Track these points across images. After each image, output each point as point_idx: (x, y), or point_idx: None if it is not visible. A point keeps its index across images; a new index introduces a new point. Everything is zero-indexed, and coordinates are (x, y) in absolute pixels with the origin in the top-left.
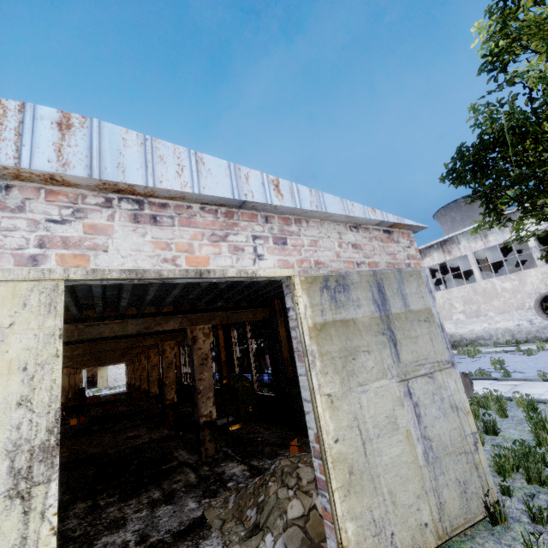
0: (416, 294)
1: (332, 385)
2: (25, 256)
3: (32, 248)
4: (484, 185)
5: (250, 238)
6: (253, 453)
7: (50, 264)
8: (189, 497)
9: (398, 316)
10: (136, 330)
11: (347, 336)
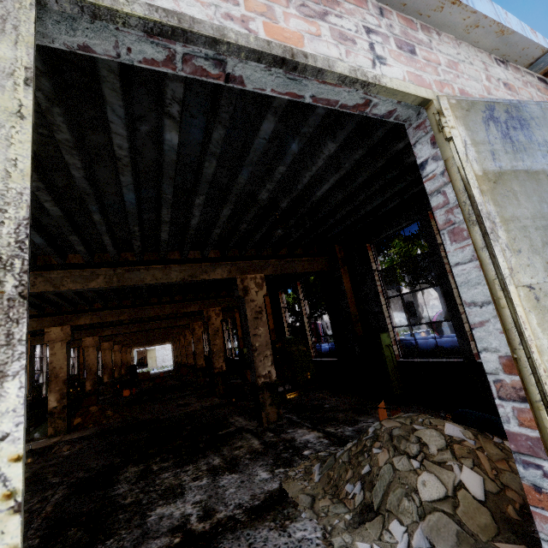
0: None
1: (532, 272)
2: None
3: None
4: None
5: (361, 29)
6: (324, 419)
7: None
8: (257, 465)
9: None
10: (180, 278)
11: (539, 195)
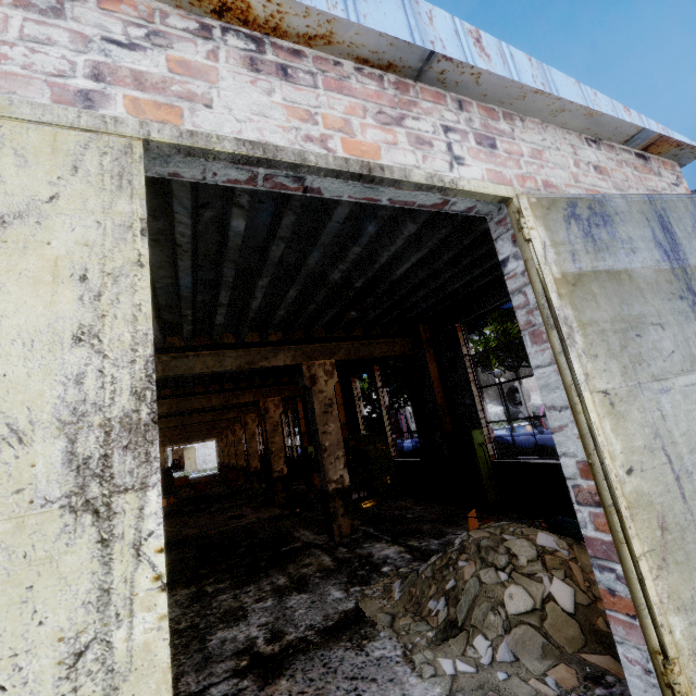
0: None
1: (608, 377)
2: (69, 89)
3: (82, 79)
4: None
5: (439, 129)
6: (406, 532)
7: (115, 110)
8: (329, 584)
9: None
10: (236, 366)
11: (620, 297)
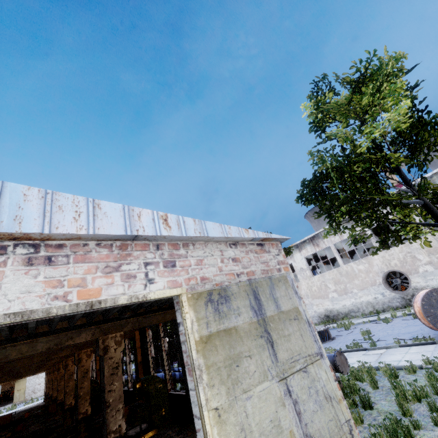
0: (285, 297)
1: (219, 397)
2: None
3: None
4: (324, 204)
5: (142, 265)
6: None
7: None
8: None
9: (272, 318)
10: (46, 348)
11: (230, 344)
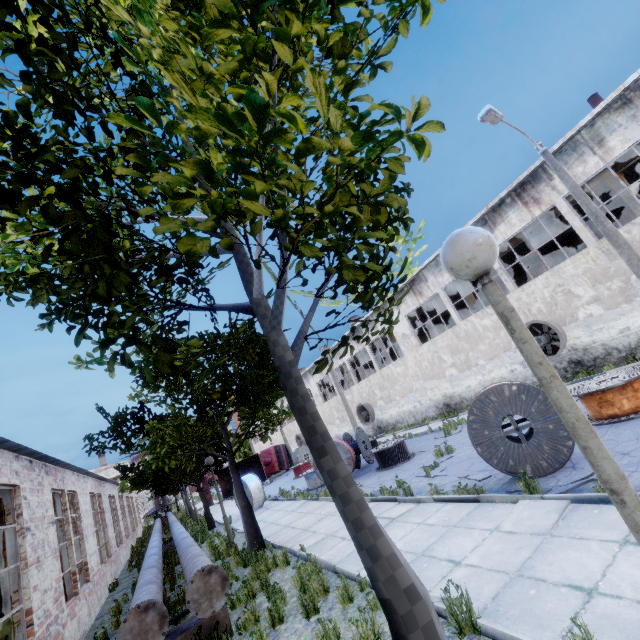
0: None
1: None
2: None
3: None
4: None
5: None
6: None
7: None
8: None
9: None
10: None
11: None
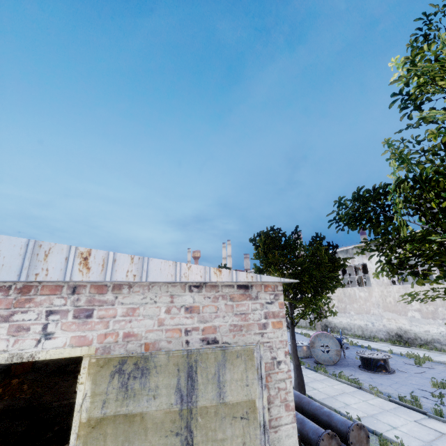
0: (239, 381)
1: None
2: None
3: None
4: (378, 234)
5: (43, 314)
6: None
7: None
8: None
9: (205, 410)
10: None
11: (127, 435)
